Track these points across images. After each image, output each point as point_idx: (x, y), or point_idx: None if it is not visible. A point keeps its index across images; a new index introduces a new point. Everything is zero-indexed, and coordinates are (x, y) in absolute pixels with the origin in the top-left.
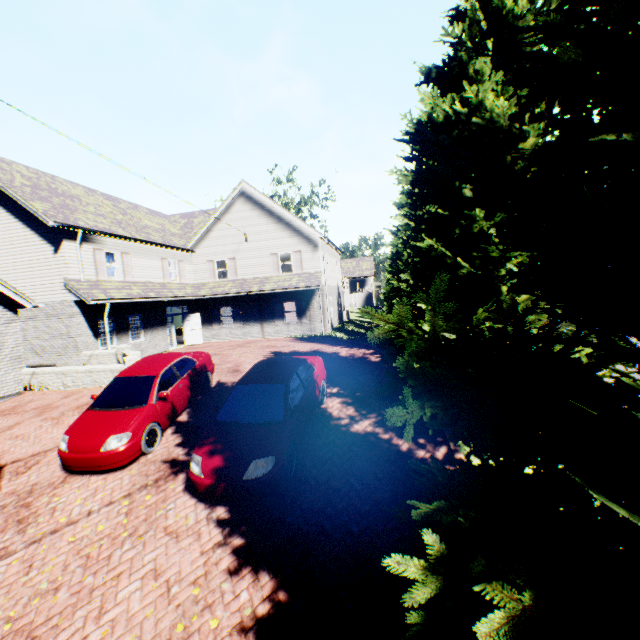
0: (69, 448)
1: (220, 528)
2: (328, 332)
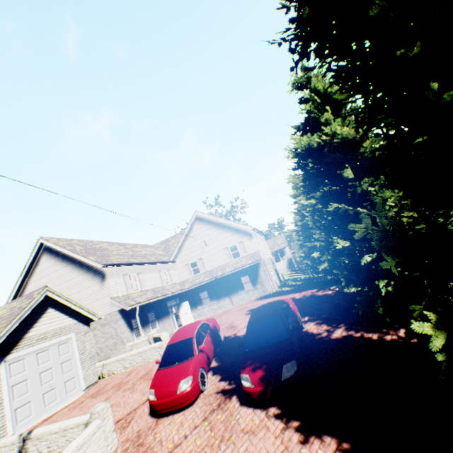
0: (156, 396)
1: (279, 419)
2: (276, 289)
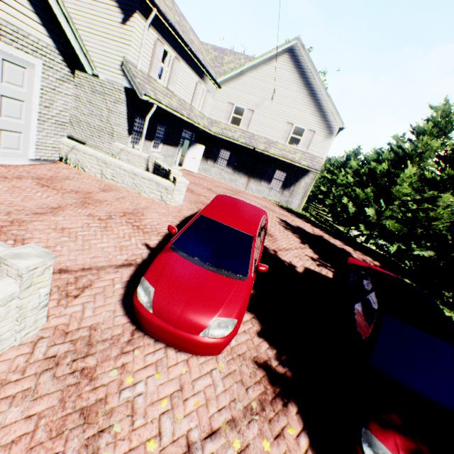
0: (155, 309)
1: None
2: (300, 210)
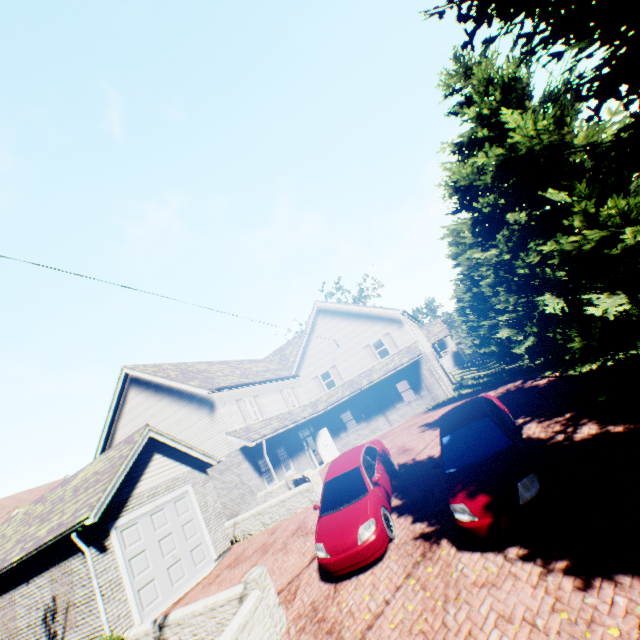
0: (329, 552)
1: (529, 562)
2: (451, 394)
